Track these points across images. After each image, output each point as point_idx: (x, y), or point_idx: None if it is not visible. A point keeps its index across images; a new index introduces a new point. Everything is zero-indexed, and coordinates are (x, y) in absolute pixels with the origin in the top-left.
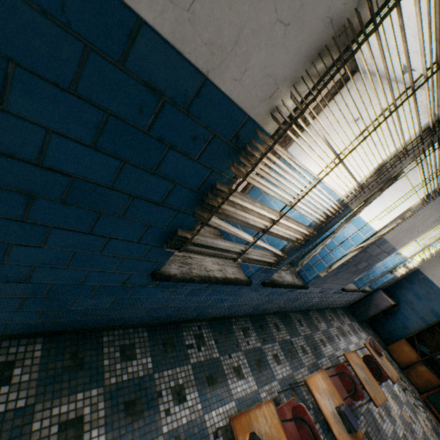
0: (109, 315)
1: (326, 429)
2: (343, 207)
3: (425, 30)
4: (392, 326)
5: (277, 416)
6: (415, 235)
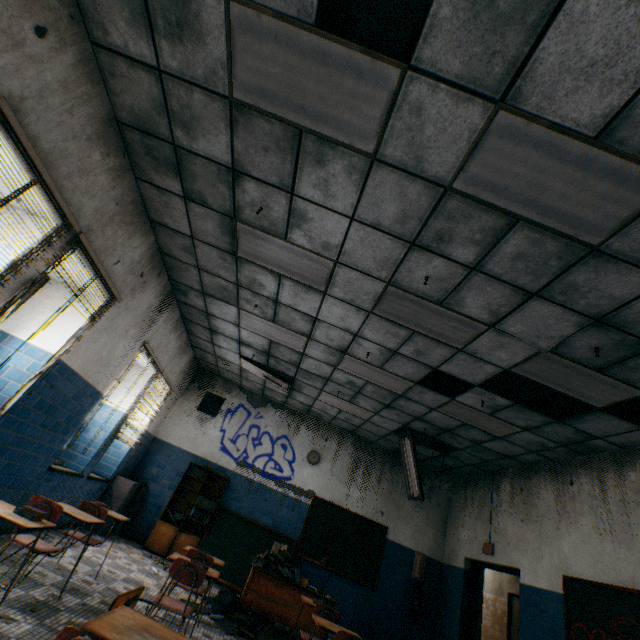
0: None
1: (31, 611)
2: None
3: (12, 173)
4: (147, 516)
5: None
6: (114, 372)
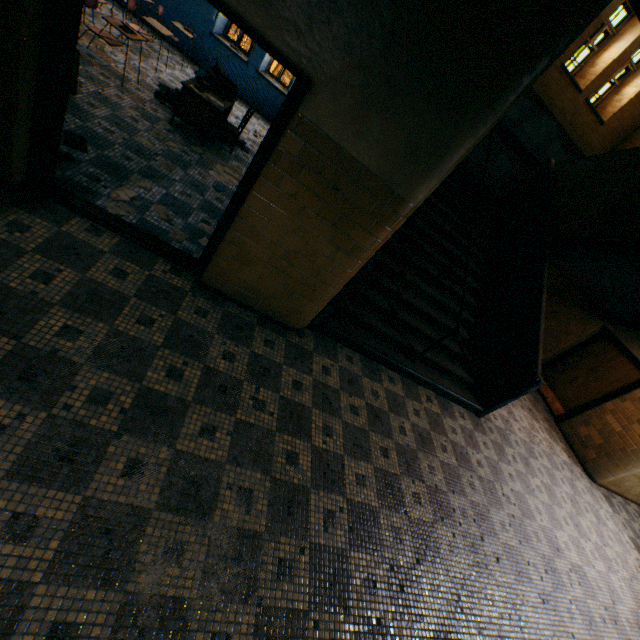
0: None
1: None
2: None
3: None
4: None
5: None
6: None
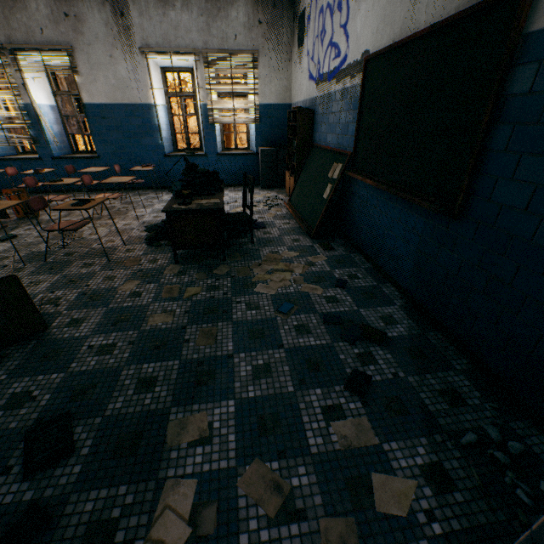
0: (2, 185)
1: None
2: (28, 106)
3: None
4: None
5: (4, 171)
6: (140, 87)
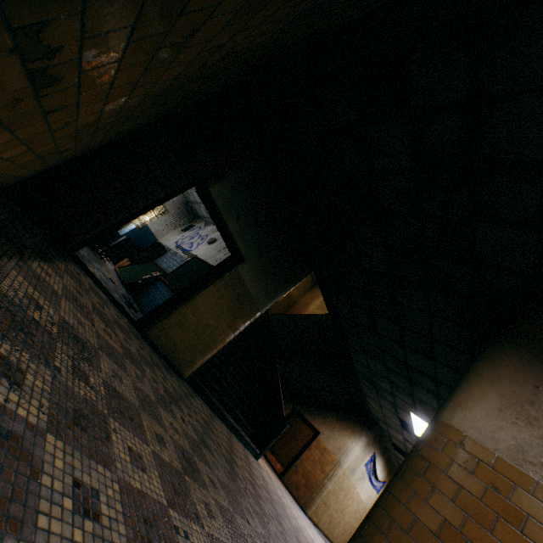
0: None
1: None
2: None
3: None
4: None
5: None
6: None
